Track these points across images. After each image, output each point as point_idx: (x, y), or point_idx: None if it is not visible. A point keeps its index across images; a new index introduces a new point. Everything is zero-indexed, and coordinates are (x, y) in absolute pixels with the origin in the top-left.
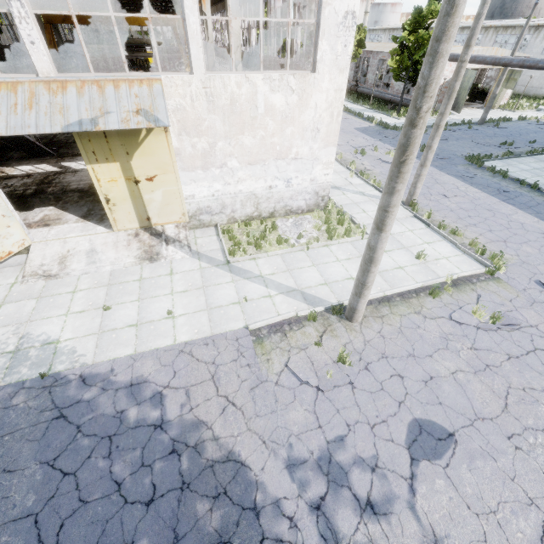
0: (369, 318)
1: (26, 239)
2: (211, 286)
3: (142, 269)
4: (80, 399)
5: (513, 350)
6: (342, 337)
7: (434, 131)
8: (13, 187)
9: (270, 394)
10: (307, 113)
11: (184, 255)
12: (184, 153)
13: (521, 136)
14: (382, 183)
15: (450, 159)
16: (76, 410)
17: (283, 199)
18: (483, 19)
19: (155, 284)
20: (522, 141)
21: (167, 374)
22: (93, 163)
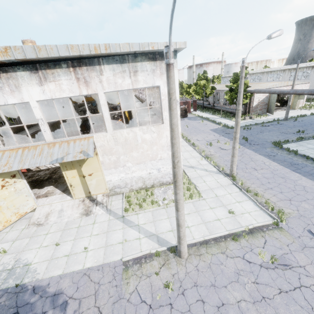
0: (192, 255)
1: (35, 205)
2: (111, 231)
3: (81, 220)
4: (28, 302)
5: (284, 286)
6: (173, 268)
7: (234, 140)
8: (40, 176)
9: (122, 308)
10: (163, 139)
11: (103, 212)
12: (105, 162)
13: (311, 125)
14: (219, 162)
15: (262, 144)
16: (24, 309)
17: (157, 178)
18: (242, 93)
19: (85, 229)
20: (311, 129)
21: (73, 289)
22: (65, 171)
